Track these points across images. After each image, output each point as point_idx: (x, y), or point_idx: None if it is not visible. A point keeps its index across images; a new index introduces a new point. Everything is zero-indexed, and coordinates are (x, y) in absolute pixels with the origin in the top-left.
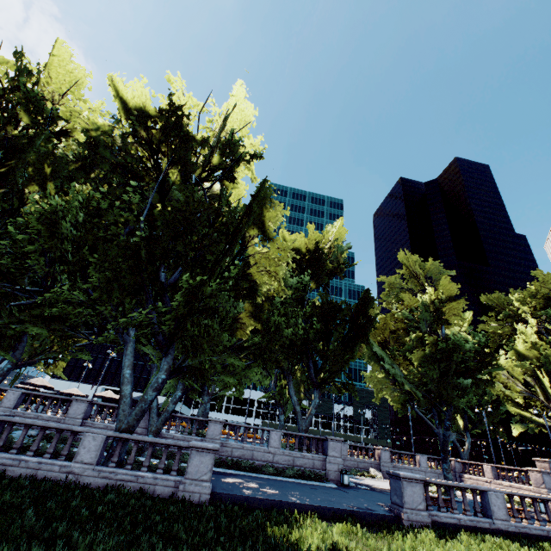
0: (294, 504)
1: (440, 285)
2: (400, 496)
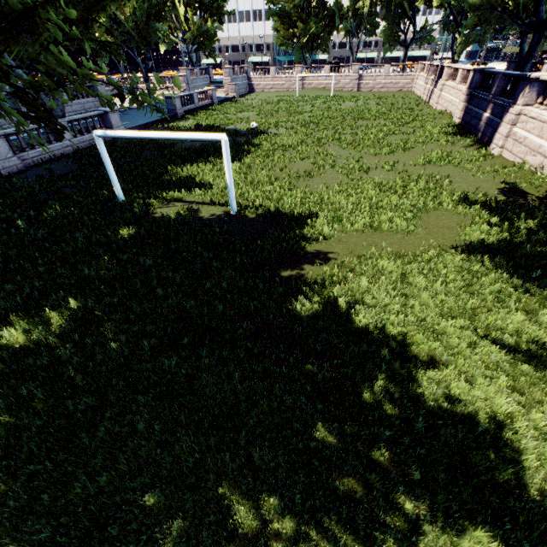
0: (149, 123)
1: None
2: (175, 106)
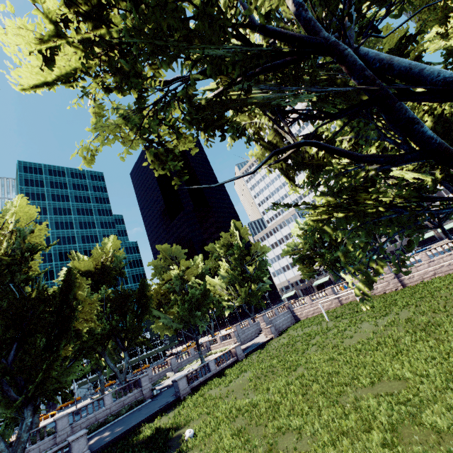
0: (135, 425)
1: (181, 263)
2: (178, 388)
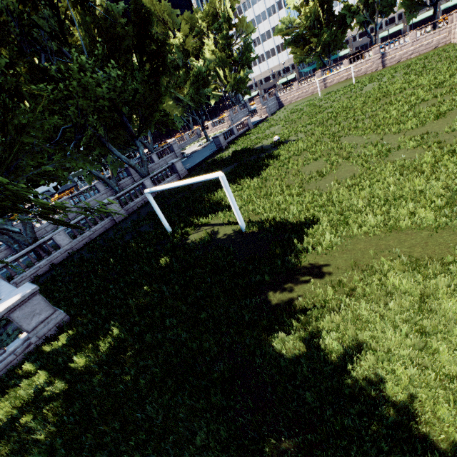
0: (202, 160)
1: (181, 29)
2: (219, 142)
